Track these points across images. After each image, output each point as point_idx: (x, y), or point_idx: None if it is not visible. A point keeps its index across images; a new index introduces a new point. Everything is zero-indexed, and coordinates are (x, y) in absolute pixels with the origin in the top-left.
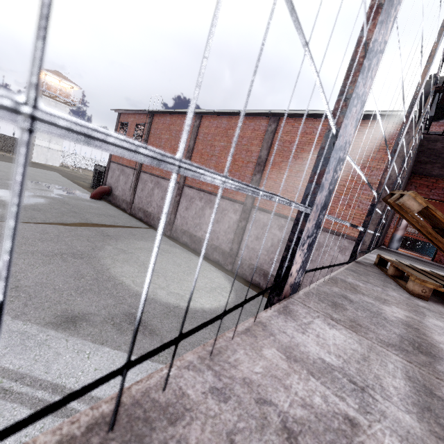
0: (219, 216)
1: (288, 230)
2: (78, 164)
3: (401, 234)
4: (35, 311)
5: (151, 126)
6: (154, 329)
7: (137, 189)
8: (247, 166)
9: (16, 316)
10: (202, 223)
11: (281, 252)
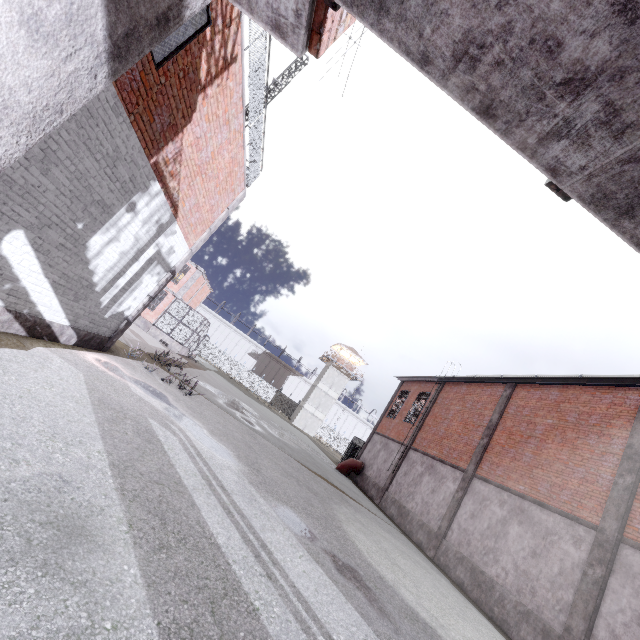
0: (538, 542)
1: None
2: (332, 442)
3: None
4: (266, 492)
5: (438, 395)
6: (386, 612)
7: (398, 470)
8: (601, 458)
9: (252, 483)
10: (501, 550)
11: None
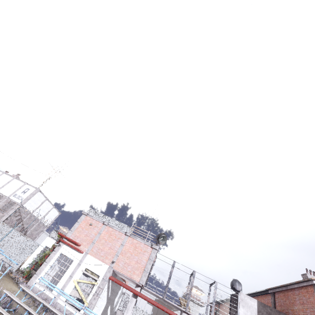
0: None
1: None
2: None
3: None
4: None
5: (219, 311)
6: None
7: None
8: None
9: None
10: None
11: None
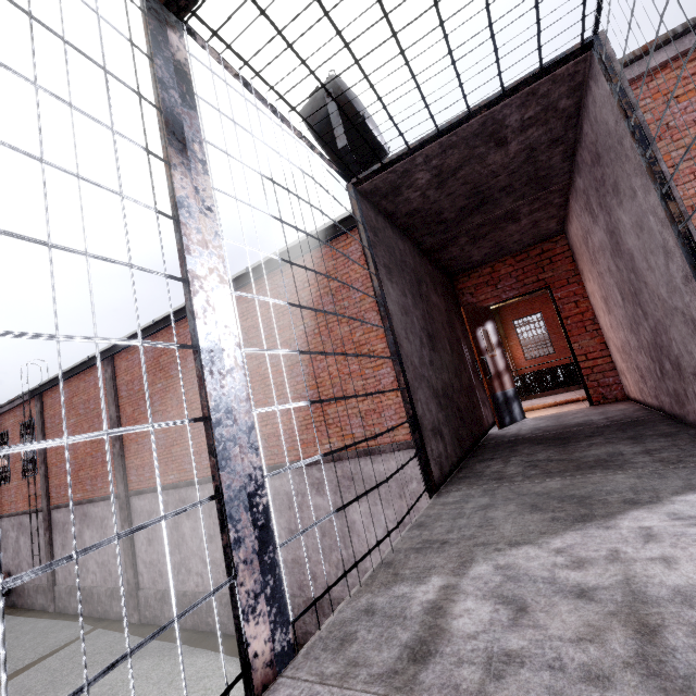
0: (209, 524)
1: (333, 485)
2: None
3: (508, 386)
4: None
5: (44, 416)
6: None
7: (53, 549)
8: None
9: None
10: (187, 557)
11: (345, 538)
